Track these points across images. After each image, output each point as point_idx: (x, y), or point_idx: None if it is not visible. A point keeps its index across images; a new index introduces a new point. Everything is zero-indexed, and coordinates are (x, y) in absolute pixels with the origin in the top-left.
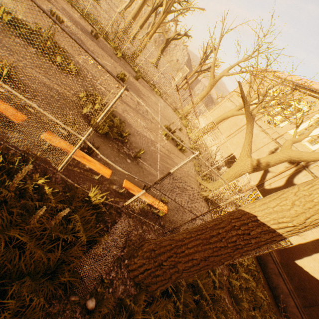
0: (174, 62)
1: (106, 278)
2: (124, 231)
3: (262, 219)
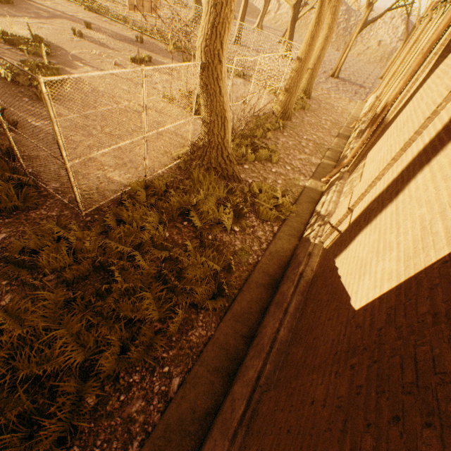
0: (371, 48)
1: None
2: None
3: None
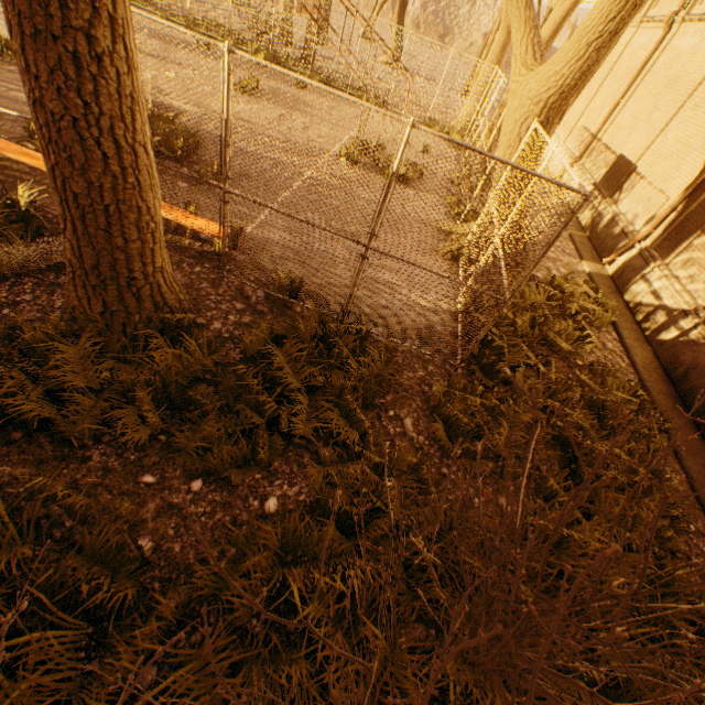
0: (476, 45)
1: (7, 299)
2: None
3: None
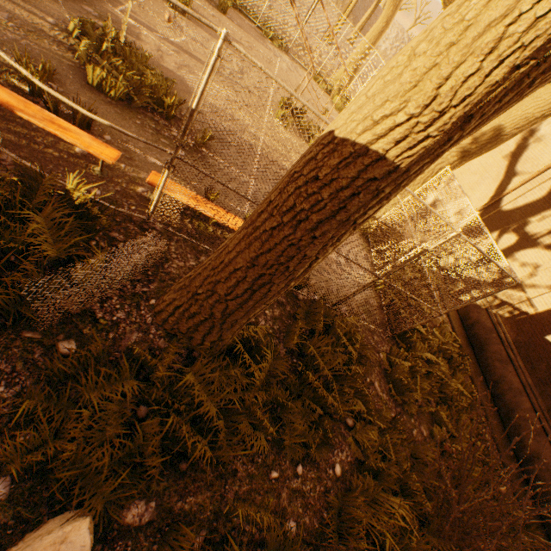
0: None
1: (104, 319)
2: (154, 258)
3: (344, 130)
